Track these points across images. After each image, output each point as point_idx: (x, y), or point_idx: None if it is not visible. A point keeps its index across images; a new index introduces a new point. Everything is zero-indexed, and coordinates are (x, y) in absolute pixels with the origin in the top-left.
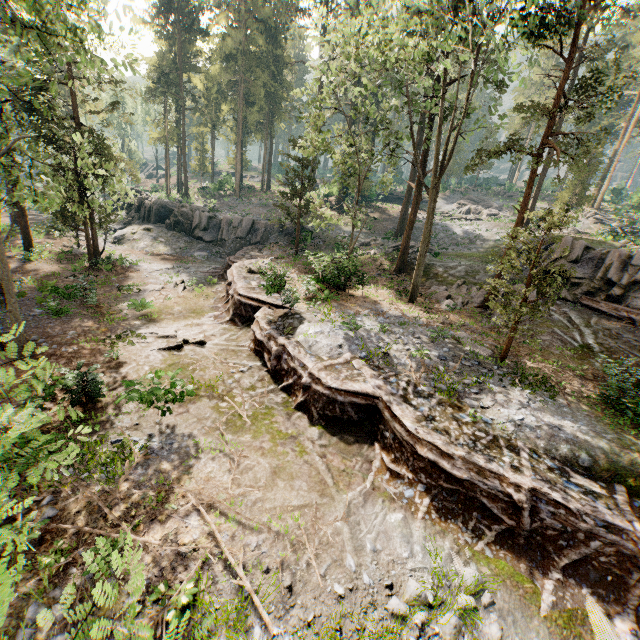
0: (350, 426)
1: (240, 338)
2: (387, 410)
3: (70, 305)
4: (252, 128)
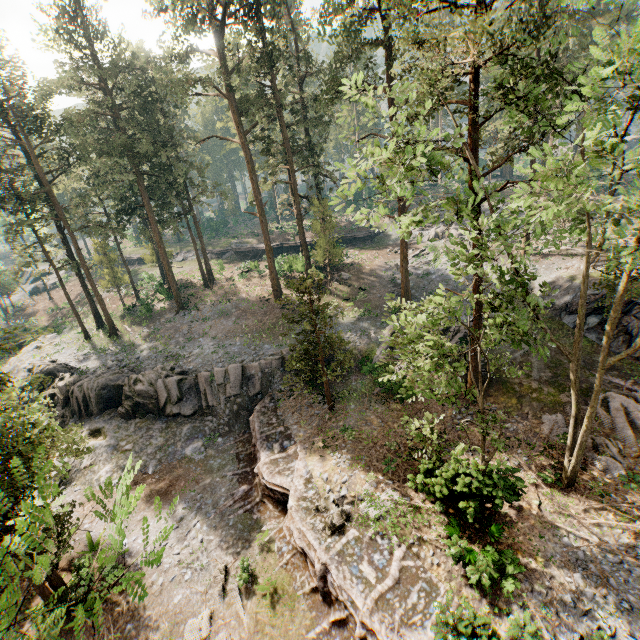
0: None
1: None
2: None
3: None
4: (170, 223)
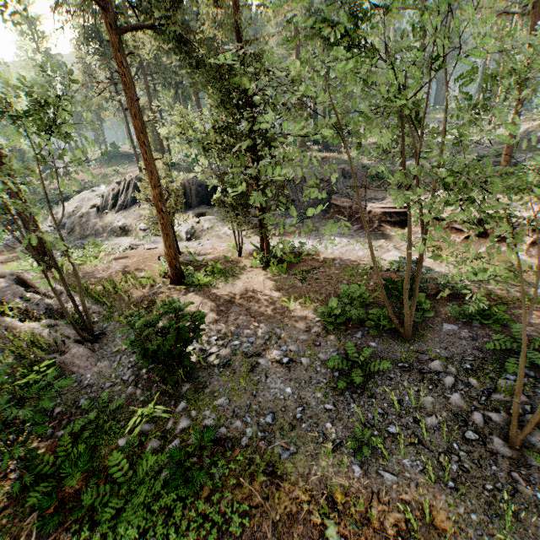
0: None
1: None
2: None
3: (435, 306)
4: None
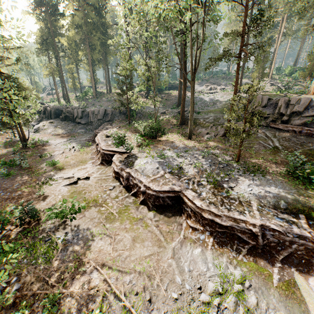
0: (168, 208)
1: (107, 172)
2: (185, 197)
3: (14, 170)
4: (96, 62)
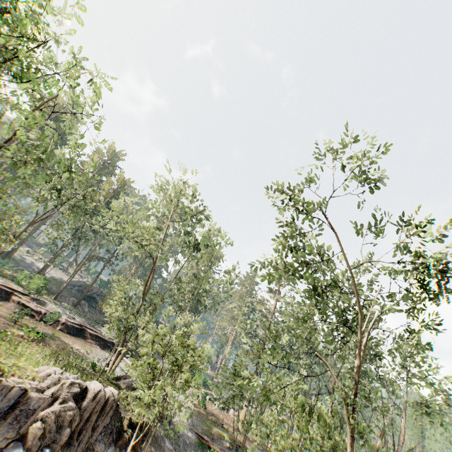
0: (75, 335)
1: (6, 306)
2: (87, 329)
3: None
4: None
